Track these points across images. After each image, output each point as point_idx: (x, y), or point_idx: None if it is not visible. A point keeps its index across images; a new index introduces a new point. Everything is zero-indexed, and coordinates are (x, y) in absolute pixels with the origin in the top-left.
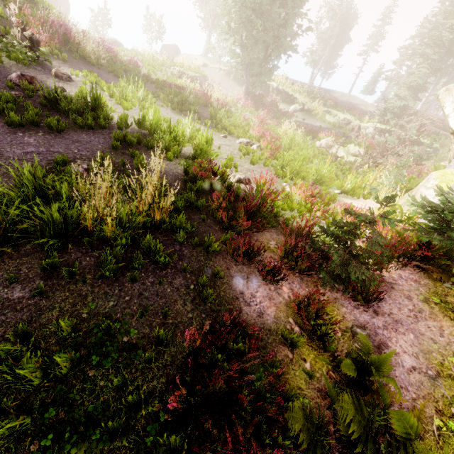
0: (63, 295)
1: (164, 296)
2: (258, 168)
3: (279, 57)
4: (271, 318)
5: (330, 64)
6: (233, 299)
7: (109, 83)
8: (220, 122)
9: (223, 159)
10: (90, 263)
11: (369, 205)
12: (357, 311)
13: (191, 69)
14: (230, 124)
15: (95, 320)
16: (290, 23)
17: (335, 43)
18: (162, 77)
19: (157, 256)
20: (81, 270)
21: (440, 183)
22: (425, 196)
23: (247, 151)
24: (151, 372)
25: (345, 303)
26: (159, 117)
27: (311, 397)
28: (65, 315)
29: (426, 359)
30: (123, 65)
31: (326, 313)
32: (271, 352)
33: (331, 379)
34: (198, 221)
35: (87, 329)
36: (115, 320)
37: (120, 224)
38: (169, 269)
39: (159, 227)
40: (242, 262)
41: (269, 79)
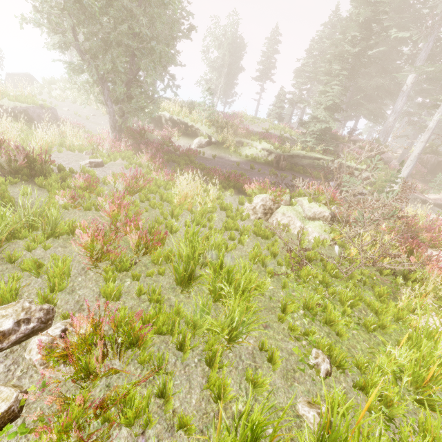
0: None
1: None
2: None
3: (157, 73)
4: None
5: (229, 93)
6: None
7: None
8: None
9: None
10: None
11: None
12: None
13: (8, 96)
14: None
15: None
16: (158, 16)
17: (229, 72)
18: None
19: None
20: None
21: None
22: None
23: None
24: None
25: None
26: None
27: None
28: None
29: None
30: None
31: None
32: None
33: None
34: None
35: None
36: None
37: None
38: None
39: None
40: None
41: (145, 104)
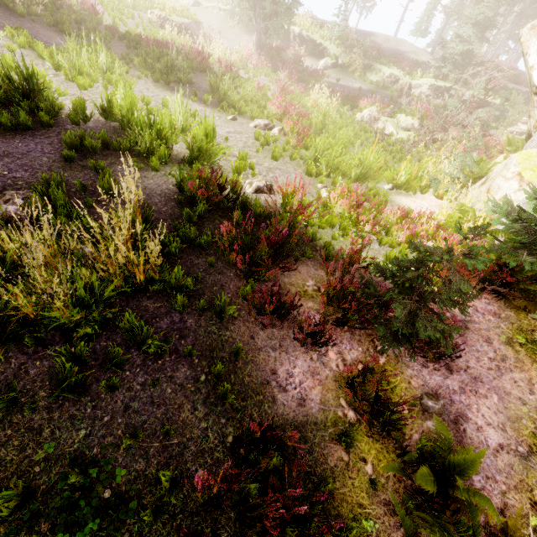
0: (2, 435)
1: (163, 401)
2: (283, 165)
3: None
4: (316, 404)
5: None
6: (263, 385)
7: (52, 45)
8: (225, 97)
9: (233, 158)
10: (42, 370)
11: (429, 203)
12: (426, 372)
13: (176, 11)
14: (239, 98)
15: (58, 468)
16: None
17: None
18: (136, 28)
19: (144, 344)
20: (29, 386)
21: (524, 171)
22: (506, 194)
23: (266, 140)
24: (153, 531)
25: (409, 361)
26: (133, 99)
27: (376, 516)
28: (9, 469)
29: (515, 430)
30: (71, 12)
31: (387, 381)
32: (319, 457)
33: (400, 483)
34: (204, 268)
35: (47, 485)
36: (91, 462)
37: (80, 303)
38: (166, 357)
39: (146, 287)
40: (270, 325)
41: (288, 22)
